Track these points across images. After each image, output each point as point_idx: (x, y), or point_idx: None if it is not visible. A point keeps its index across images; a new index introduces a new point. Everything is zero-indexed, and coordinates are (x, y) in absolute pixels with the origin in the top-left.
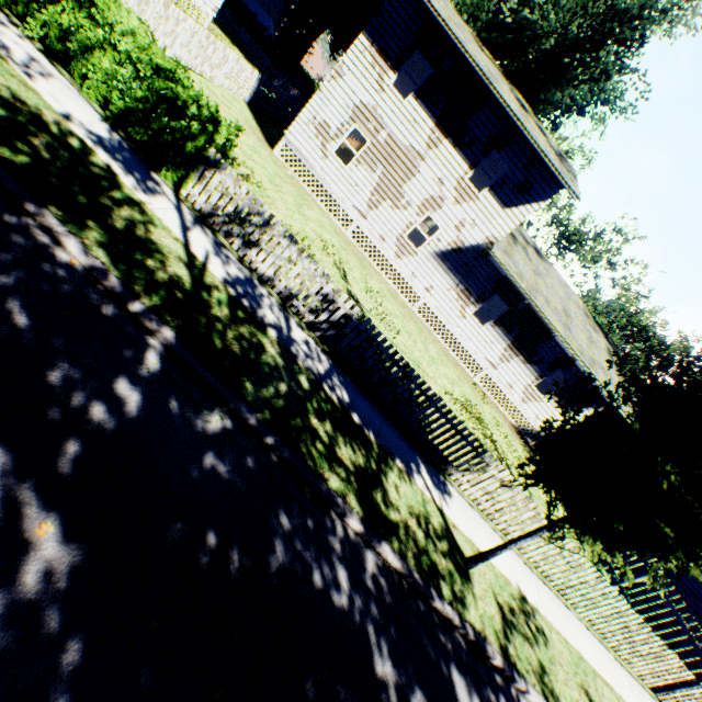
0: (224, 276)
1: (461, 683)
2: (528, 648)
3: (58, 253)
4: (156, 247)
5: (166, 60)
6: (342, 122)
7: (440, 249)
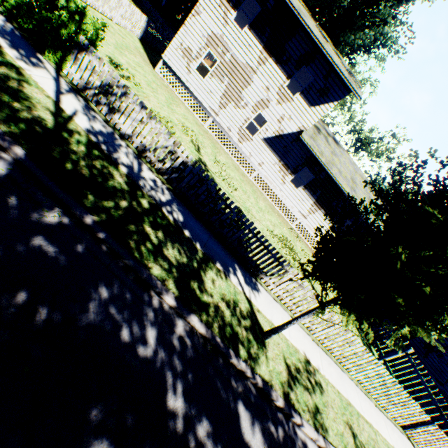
0: (88, 128)
1: (246, 417)
2: (307, 395)
3: None
4: (26, 97)
5: None
6: (200, 47)
7: (268, 136)
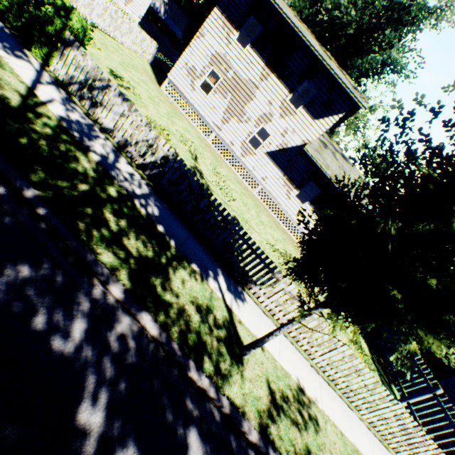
0: (62, 115)
1: (198, 450)
2: (294, 432)
3: None
4: None
5: None
6: (204, 66)
7: (271, 150)
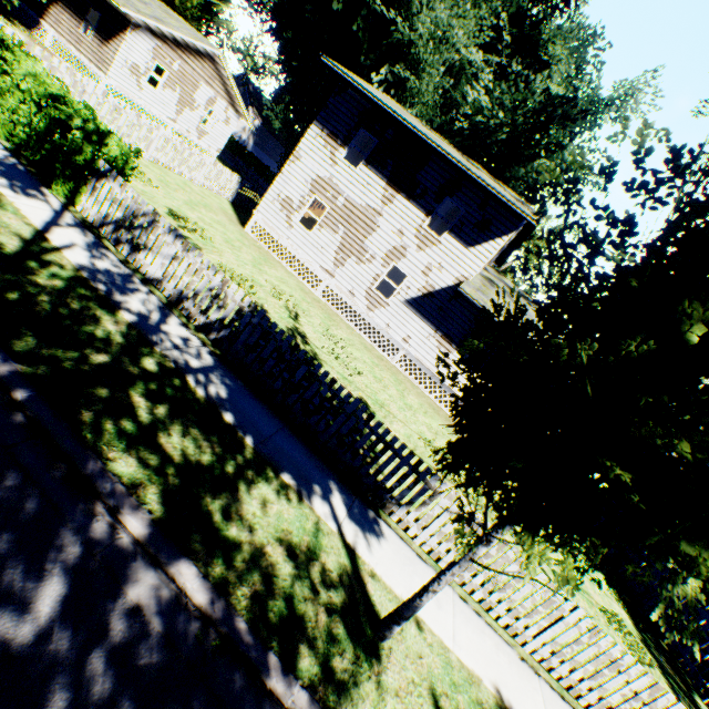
0: (83, 263)
1: None
2: None
3: None
4: None
5: (61, 92)
6: (303, 195)
7: (411, 296)
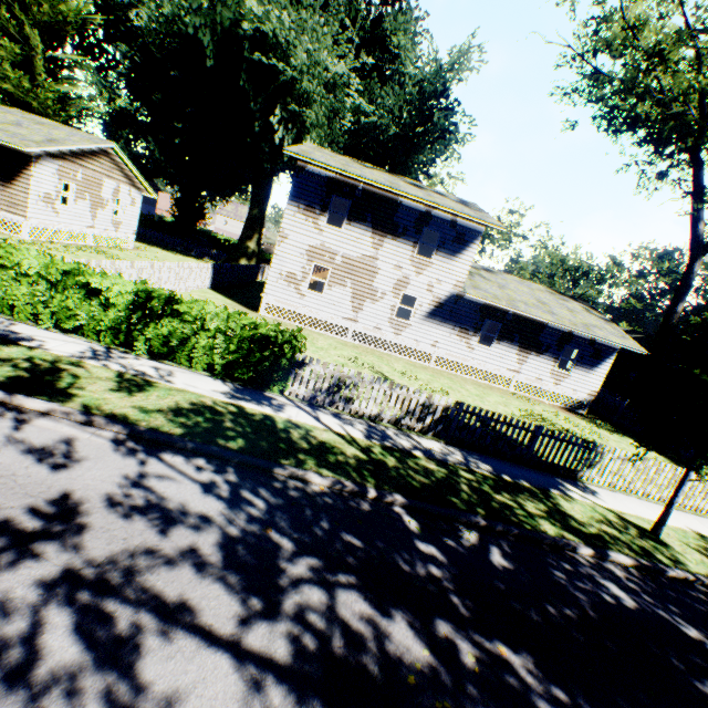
0: (363, 435)
1: None
2: None
3: (312, 488)
4: (327, 444)
5: (244, 318)
6: (303, 266)
7: (425, 311)
